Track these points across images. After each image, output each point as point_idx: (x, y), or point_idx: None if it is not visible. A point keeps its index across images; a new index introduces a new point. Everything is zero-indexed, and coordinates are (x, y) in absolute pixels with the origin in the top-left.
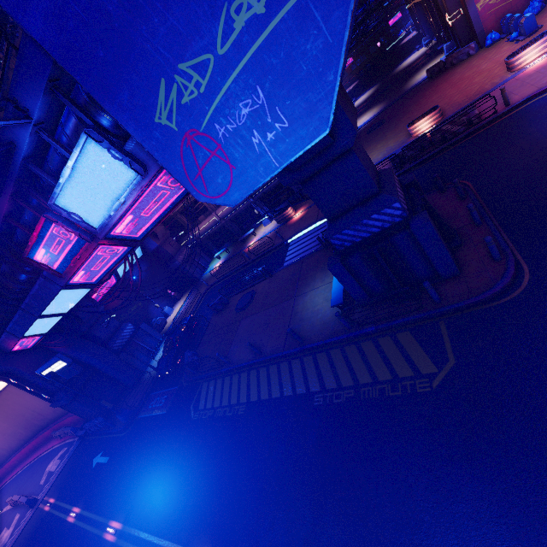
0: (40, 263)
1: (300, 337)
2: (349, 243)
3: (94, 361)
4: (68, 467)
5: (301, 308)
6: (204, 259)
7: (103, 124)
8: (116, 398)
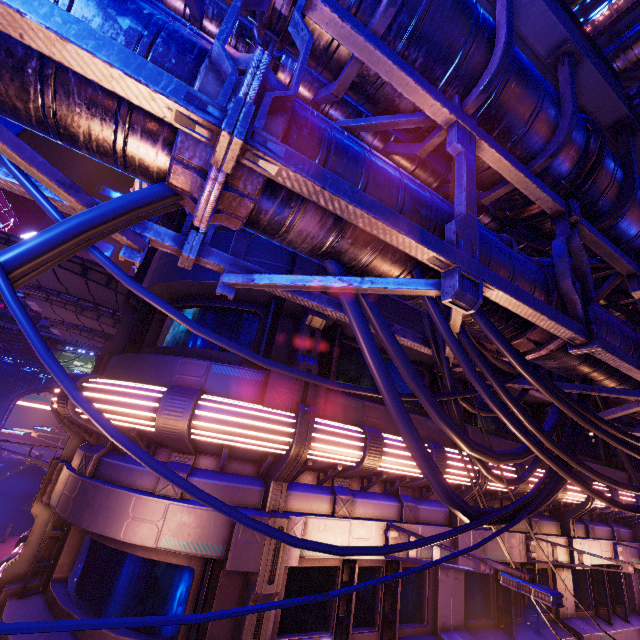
0: None
1: None
2: None
3: None
4: None
5: None
6: None
7: None
8: None
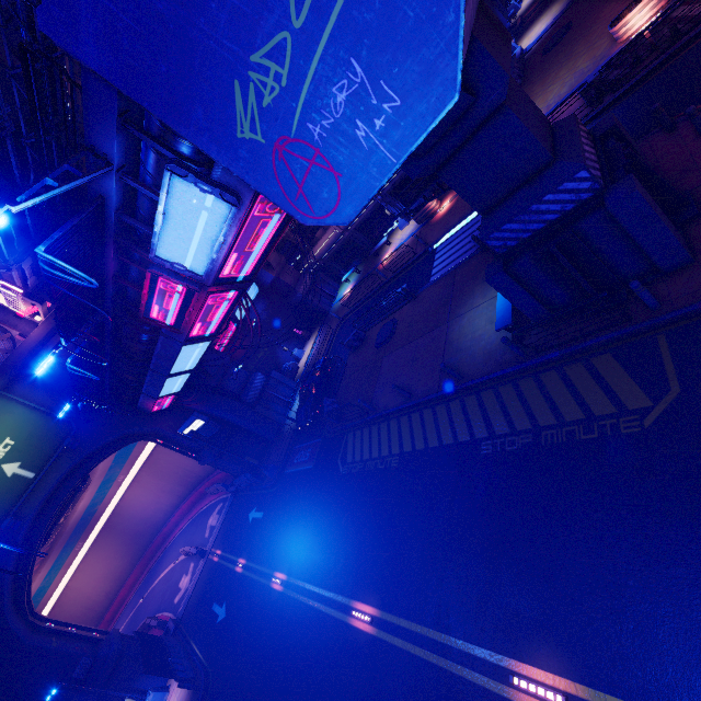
0: (157, 321)
1: (458, 373)
2: (514, 241)
3: (230, 417)
4: (227, 522)
5: (457, 336)
6: (331, 285)
7: (184, 152)
8: (260, 454)
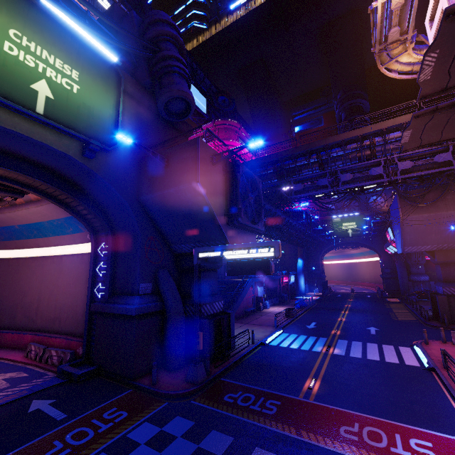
0: (387, 237)
1: (417, 308)
2: (437, 291)
3: (398, 274)
4: (365, 293)
5: None
6: None
7: None
8: (394, 293)
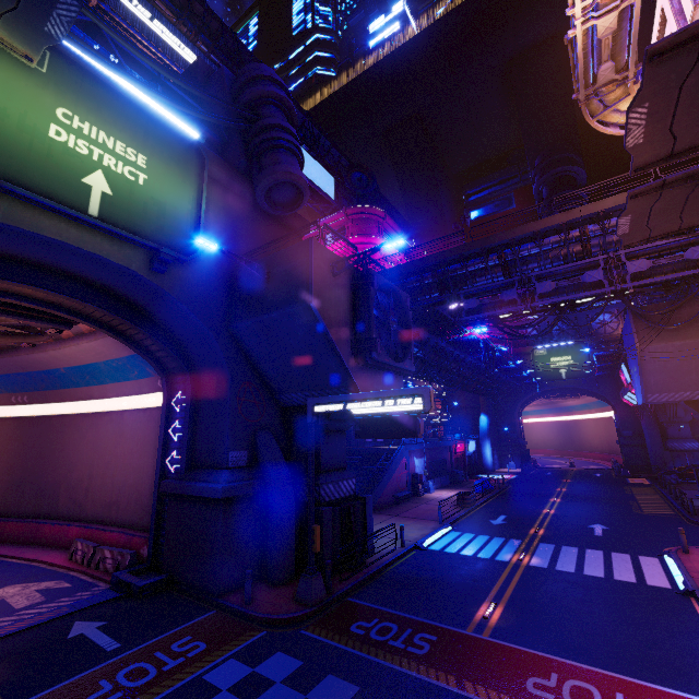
0: (622, 379)
1: (676, 495)
2: None
3: (647, 439)
4: (592, 470)
5: None
6: None
7: None
8: (641, 469)
